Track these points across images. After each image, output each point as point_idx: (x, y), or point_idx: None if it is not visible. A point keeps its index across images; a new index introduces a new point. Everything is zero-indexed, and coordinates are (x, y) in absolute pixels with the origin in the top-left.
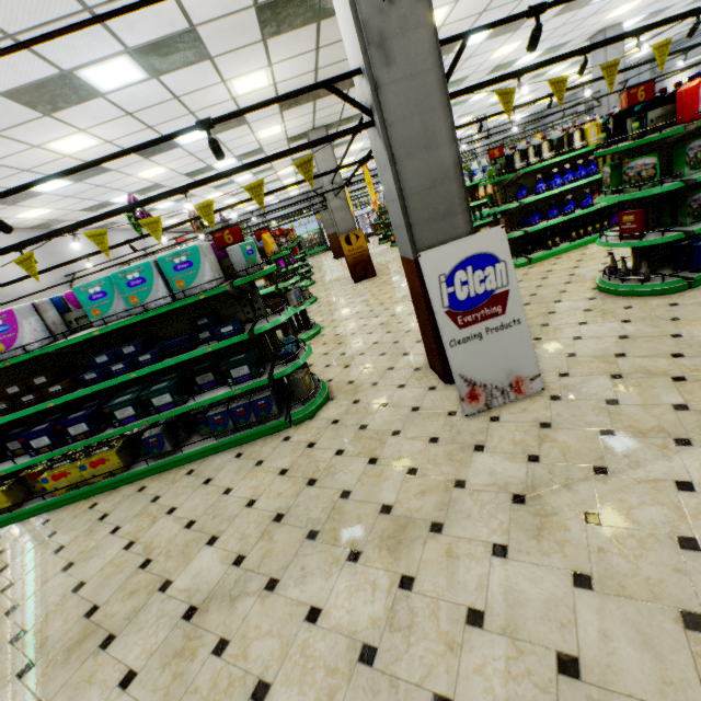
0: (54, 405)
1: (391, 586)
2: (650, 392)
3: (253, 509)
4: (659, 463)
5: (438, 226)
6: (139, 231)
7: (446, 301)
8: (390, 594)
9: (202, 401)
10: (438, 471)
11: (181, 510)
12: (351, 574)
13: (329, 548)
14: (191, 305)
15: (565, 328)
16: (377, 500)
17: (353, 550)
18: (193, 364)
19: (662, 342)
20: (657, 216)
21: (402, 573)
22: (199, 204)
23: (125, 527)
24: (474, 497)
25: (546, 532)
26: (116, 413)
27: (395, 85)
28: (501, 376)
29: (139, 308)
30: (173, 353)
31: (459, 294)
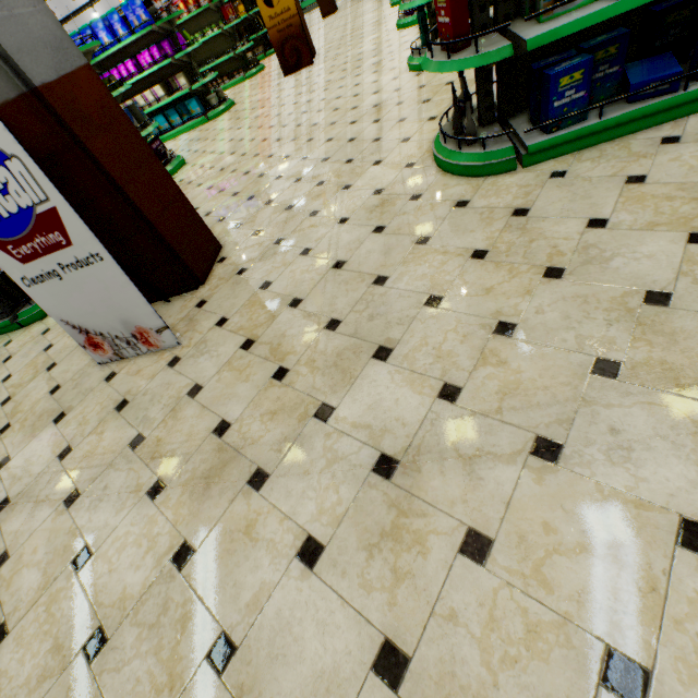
0: None
1: None
2: (234, 388)
3: None
4: (108, 514)
5: None
6: None
7: None
8: None
9: None
10: (13, 438)
11: None
12: None
13: None
14: None
15: (321, 226)
16: None
17: None
18: None
19: (354, 289)
20: None
21: None
22: None
23: None
24: None
25: None
26: None
27: None
28: (116, 325)
29: None
30: None
31: None
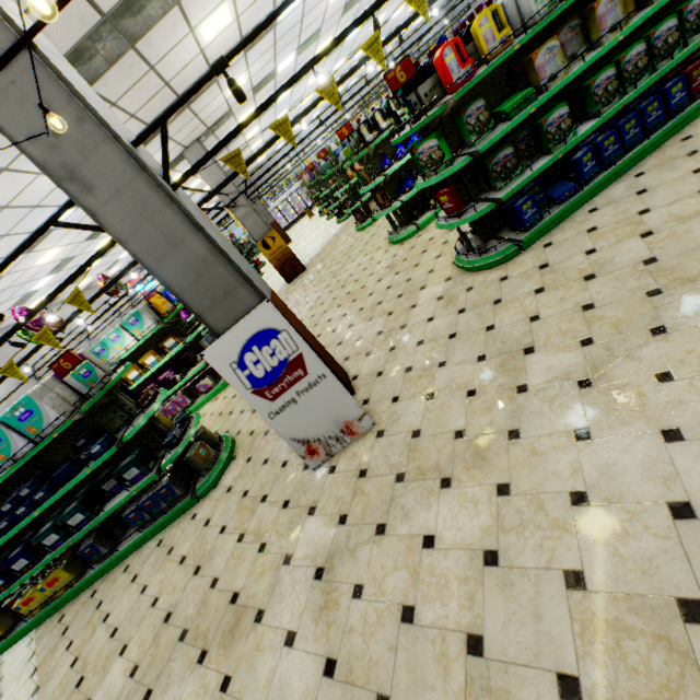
0: (2, 544)
1: (216, 689)
2: (445, 416)
3: (155, 609)
4: (422, 514)
5: (225, 306)
6: (34, 342)
7: (248, 383)
8: (213, 698)
9: (109, 510)
10: (278, 545)
11: (112, 617)
12: (195, 678)
13: (189, 649)
14: (68, 428)
15: (416, 328)
16: (232, 587)
17: (203, 650)
18: (99, 472)
19: (477, 339)
20: (477, 182)
21: (226, 673)
22: (2, 367)
23: (76, 641)
24: (292, 575)
25: (324, 613)
26: (44, 542)
27: (109, 206)
28: (329, 426)
29: (10, 461)
30: (63, 482)
31: (257, 373)
